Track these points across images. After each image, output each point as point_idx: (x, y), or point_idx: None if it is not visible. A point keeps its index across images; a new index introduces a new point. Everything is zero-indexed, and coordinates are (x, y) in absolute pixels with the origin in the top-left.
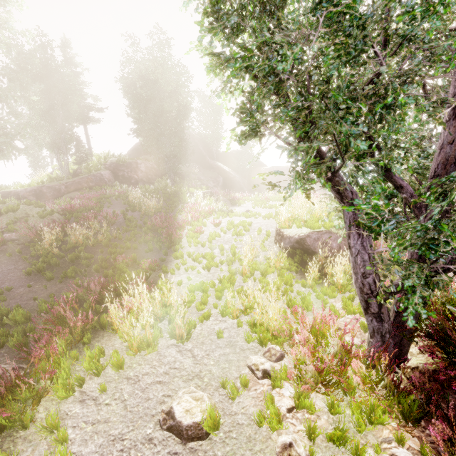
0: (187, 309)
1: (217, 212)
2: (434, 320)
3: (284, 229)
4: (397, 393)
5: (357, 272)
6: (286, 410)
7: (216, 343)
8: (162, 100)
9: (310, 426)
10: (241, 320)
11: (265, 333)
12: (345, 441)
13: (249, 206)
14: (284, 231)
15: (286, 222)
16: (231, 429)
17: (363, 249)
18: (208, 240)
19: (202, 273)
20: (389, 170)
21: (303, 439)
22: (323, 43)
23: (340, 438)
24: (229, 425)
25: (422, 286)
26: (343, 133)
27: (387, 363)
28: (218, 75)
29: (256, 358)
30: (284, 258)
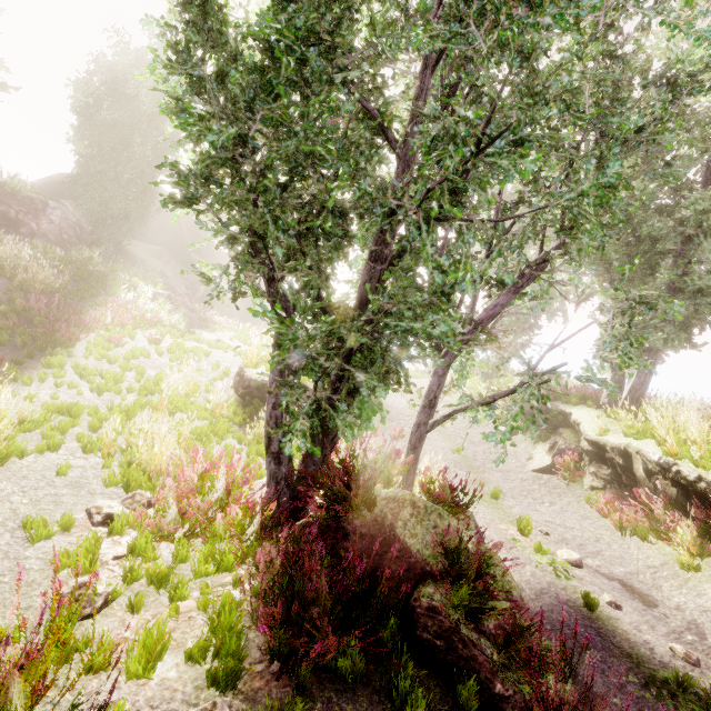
0: (24, 434)
1: (167, 327)
2: (332, 469)
3: (248, 369)
4: (261, 538)
5: (269, 402)
6: (113, 557)
7: (51, 480)
8: (136, 128)
9: (133, 568)
10: (115, 462)
11: (138, 474)
12: (168, 580)
13: (227, 337)
14: (248, 371)
15: (253, 359)
16: (6, 574)
17: (280, 376)
18: (124, 356)
19: (86, 396)
20: (322, 297)
21: (114, 582)
22: (262, 140)
23: (165, 578)
24: (5, 568)
25: (306, 412)
26: (270, 235)
27: (263, 505)
28: (178, 122)
29: (106, 501)
30: (232, 405)
